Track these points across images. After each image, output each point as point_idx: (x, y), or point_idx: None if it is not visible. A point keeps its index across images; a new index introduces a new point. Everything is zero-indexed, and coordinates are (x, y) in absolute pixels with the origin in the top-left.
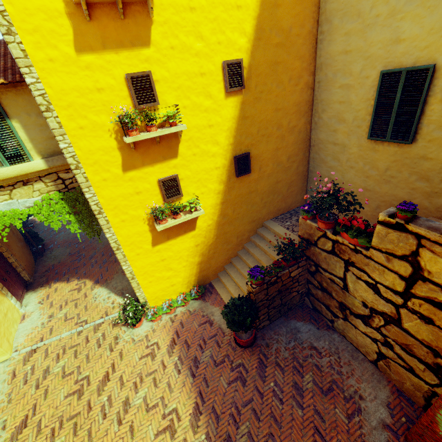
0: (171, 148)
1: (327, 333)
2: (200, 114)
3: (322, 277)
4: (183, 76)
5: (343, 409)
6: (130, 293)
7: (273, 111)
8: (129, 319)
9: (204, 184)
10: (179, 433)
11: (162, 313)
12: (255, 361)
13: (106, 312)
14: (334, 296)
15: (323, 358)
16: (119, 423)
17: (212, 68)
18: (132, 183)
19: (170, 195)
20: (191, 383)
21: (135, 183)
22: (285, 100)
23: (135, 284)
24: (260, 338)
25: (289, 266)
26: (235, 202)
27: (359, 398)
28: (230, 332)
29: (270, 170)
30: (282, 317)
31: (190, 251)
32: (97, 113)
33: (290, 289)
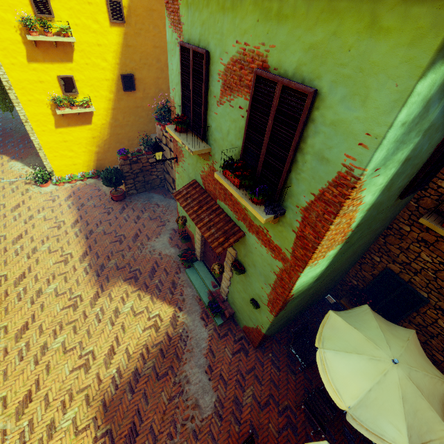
0: (67, 54)
1: (169, 200)
2: (90, 33)
3: (166, 164)
4: (74, 1)
5: (157, 224)
6: (41, 168)
7: (152, 47)
8: (37, 178)
9: (96, 90)
10: (63, 228)
11: (66, 182)
12: (120, 207)
13: (20, 176)
14: (171, 175)
15: (160, 208)
16: (25, 223)
17: (97, 1)
18: (36, 73)
19: (68, 90)
20: (76, 212)
21: (38, 73)
22: (162, 41)
23: (42, 155)
24: (128, 199)
25: (148, 154)
26: (124, 111)
27: (168, 222)
28: (110, 195)
29: (153, 94)
30: (147, 191)
31: (88, 140)
32: (5, 11)
33: (150, 172)
